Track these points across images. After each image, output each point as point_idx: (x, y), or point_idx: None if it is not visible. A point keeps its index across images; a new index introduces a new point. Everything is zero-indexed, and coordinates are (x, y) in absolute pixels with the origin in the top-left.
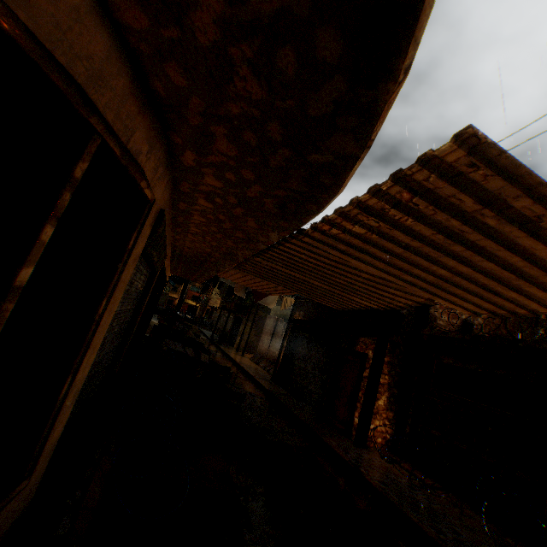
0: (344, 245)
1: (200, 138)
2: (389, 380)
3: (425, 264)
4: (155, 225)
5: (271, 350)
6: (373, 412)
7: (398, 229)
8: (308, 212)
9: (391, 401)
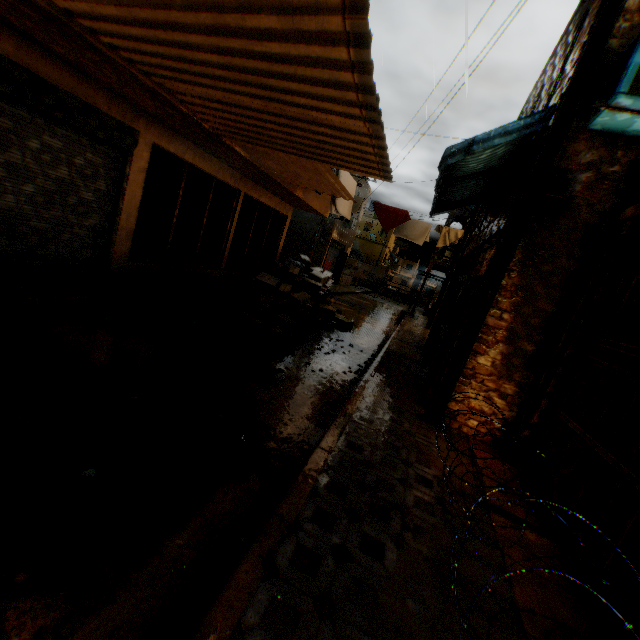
0: None
1: None
2: (511, 323)
3: None
4: None
5: None
6: (460, 372)
7: None
8: None
9: (511, 363)
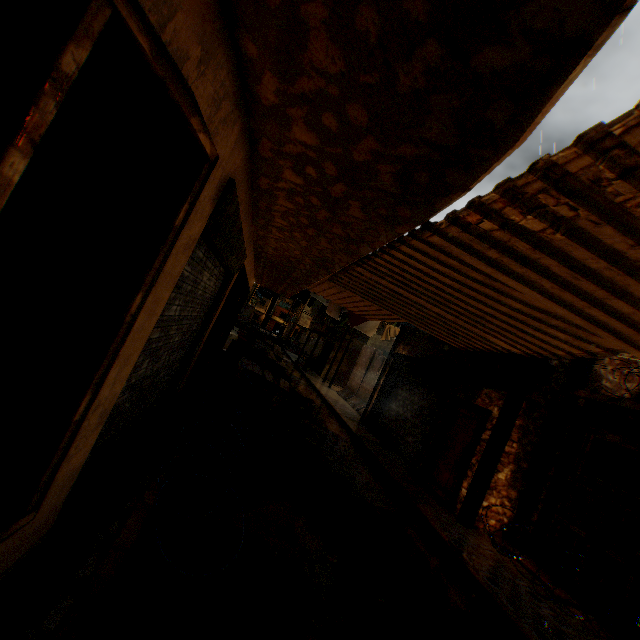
0: (496, 251)
1: (284, 39)
2: (517, 450)
3: (637, 292)
4: (219, 200)
5: (363, 387)
6: (488, 486)
7: (610, 224)
8: (449, 188)
9: (515, 476)
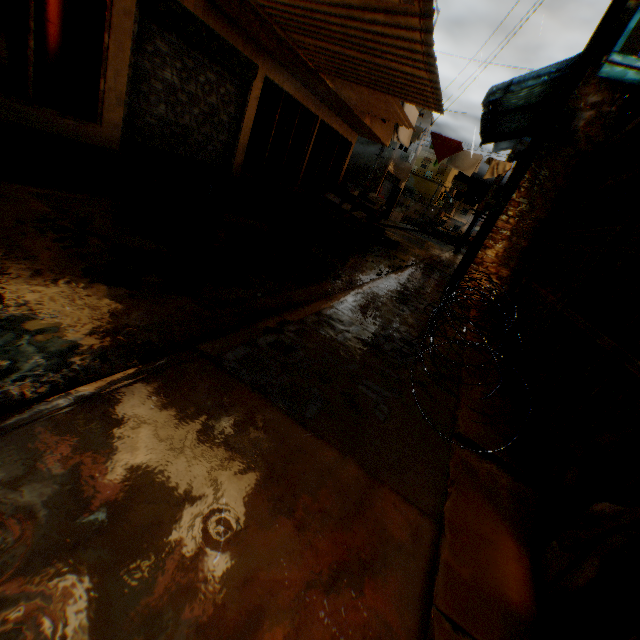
0: None
1: None
2: (514, 226)
3: None
4: None
5: None
6: (472, 261)
7: None
8: None
9: (509, 255)
